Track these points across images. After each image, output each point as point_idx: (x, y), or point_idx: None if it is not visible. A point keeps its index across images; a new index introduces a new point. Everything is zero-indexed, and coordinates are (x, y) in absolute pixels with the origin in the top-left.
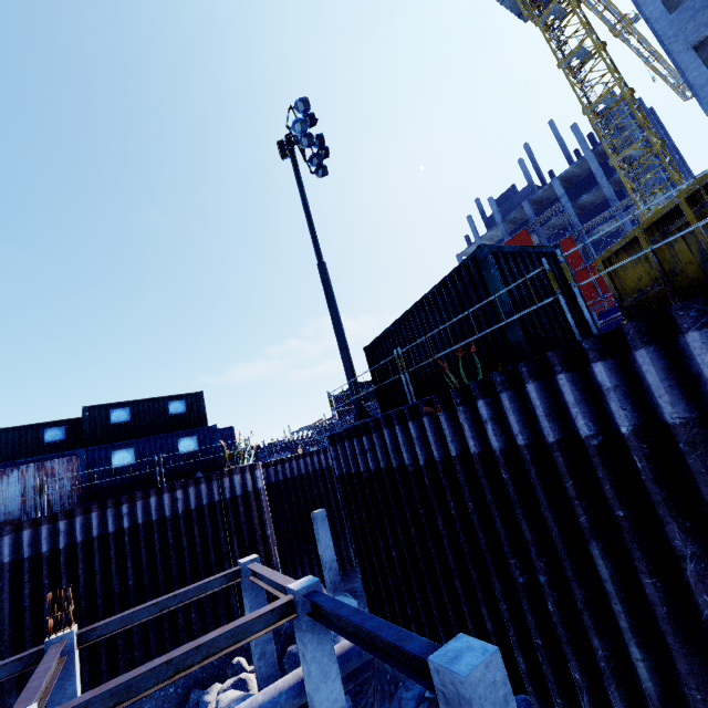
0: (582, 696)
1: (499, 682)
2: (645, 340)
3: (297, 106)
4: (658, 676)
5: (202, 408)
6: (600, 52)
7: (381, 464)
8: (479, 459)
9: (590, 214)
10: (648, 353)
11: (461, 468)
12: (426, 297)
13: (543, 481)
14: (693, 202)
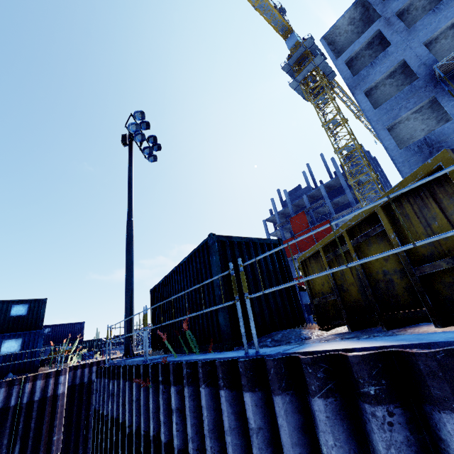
0: None
1: None
2: (283, 385)
3: (134, 115)
4: None
5: (42, 312)
6: (344, 123)
7: (114, 413)
8: (165, 451)
9: (341, 208)
10: (284, 403)
11: (154, 452)
12: (182, 263)
13: None
14: (352, 235)
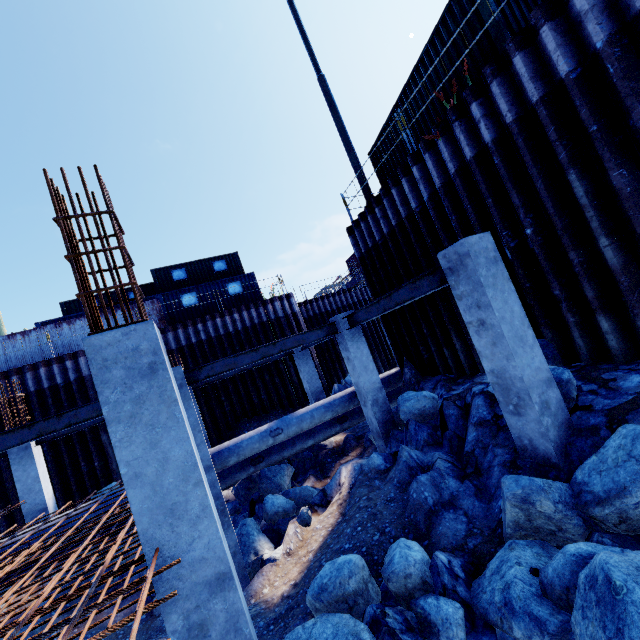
0: (561, 305)
1: (490, 249)
2: None
3: None
4: (621, 252)
5: (240, 266)
6: None
7: (392, 223)
8: (474, 161)
9: None
10: None
11: (460, 180)
12: (420, 59)
13: (529, 145)
14: None
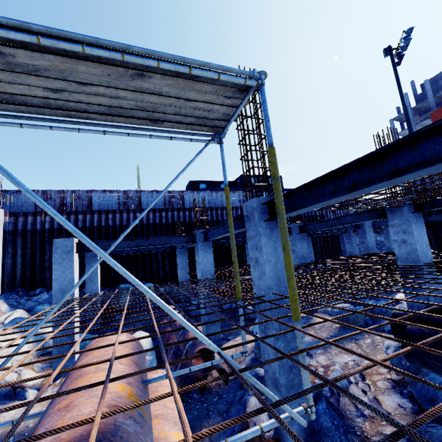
0: None
1: None
2: None
3: (408, 31)
4: None
5: (281, 183)
6: None
7: None
8: None
9: None
10: None
11: None
12: None
13: None
14: None
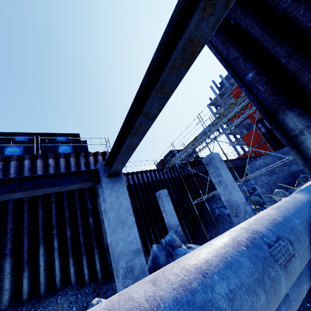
0: None
1: None
2: None
3: None
4: None
5: None
6: None
7: None
8: None
9: None
10: None
11: None
12: None
13: None
14: None
